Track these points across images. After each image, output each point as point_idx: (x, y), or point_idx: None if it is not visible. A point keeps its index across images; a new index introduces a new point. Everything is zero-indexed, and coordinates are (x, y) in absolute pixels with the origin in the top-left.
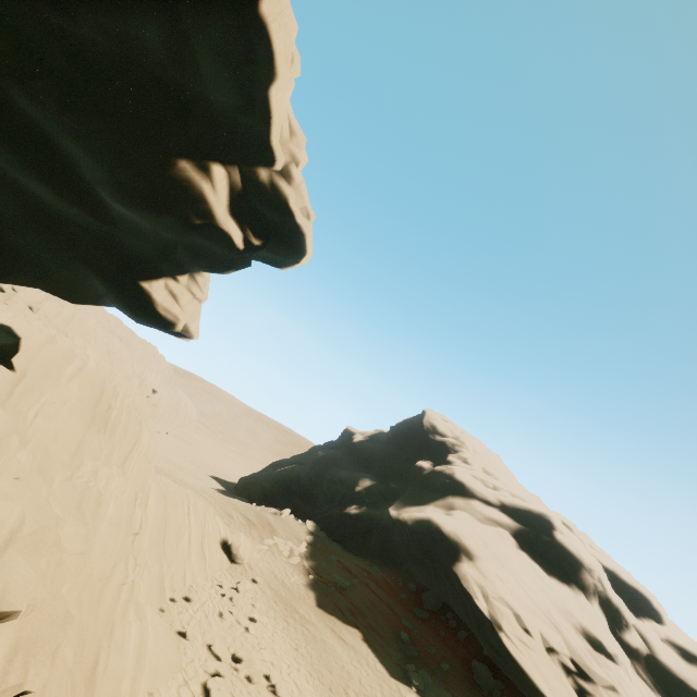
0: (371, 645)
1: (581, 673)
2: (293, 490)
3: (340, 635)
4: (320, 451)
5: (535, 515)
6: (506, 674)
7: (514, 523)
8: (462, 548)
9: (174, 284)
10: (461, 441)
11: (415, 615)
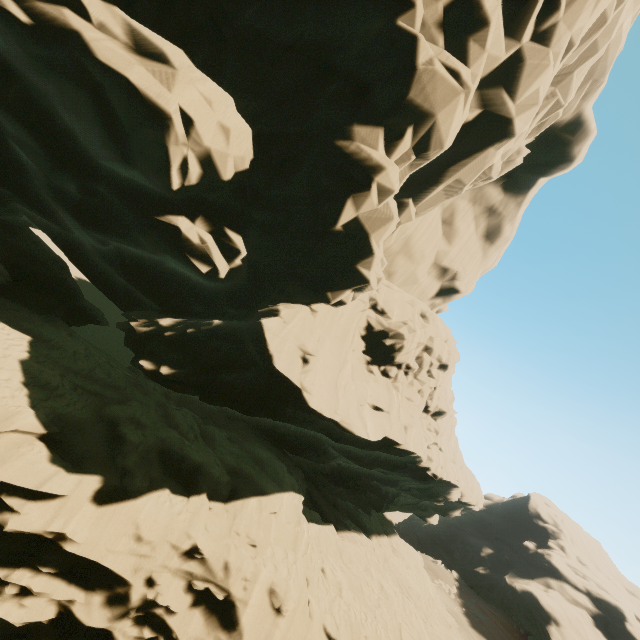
0: None
1: None
2: (437, 542)
3: None
4: None
5: (612, 606)
6: None
7: (594, 608)
8: (552, 617)
9: (436, 515)
10: (559, 529)
11: None
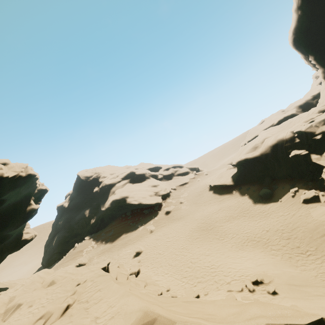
0: (128, 232)
1: (156, 192)
2: (68, 240)
3: (122, 239)
4: (59, 222)
5: (130, 174)
6: (149, 206)
7: (128, 180)
8: (124, 197)
9: (25, 231)
10: (98, 173)
11: (129, 219)
